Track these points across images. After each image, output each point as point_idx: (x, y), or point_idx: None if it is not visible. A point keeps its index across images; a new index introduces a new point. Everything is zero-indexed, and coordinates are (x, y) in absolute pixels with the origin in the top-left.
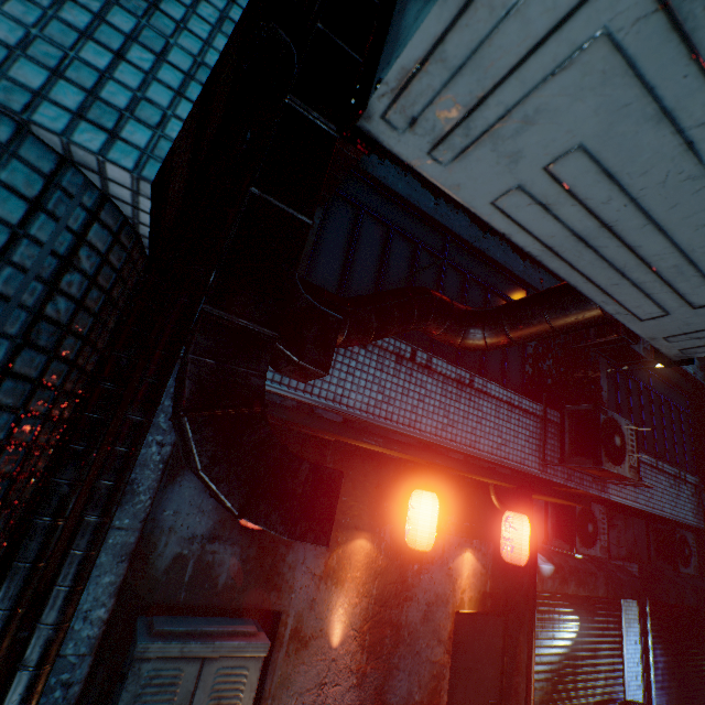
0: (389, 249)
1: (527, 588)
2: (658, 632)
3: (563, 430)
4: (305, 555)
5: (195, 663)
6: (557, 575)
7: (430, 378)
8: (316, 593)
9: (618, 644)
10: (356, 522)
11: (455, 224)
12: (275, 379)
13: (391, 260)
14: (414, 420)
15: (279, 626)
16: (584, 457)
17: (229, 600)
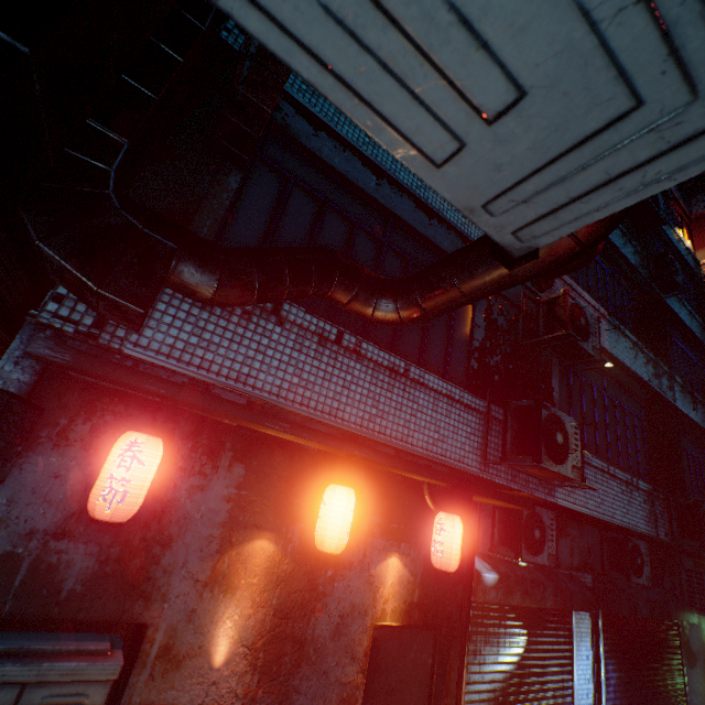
0: (320, 225)
1: (461, 598)
2: (611, 646)
3: (505, 426)
4: (187, 557)
5: (10, 691)
6: (502, 585)
7: (358, 364)
8: (198, 602)
9: (568, 660)
10: (257, 520)
11: (398, 207)
12: (163, 351)
13: (323, 237)
14: (336, 408)
15: (143, 642)
16: (525, 455)
17: (76, 611)
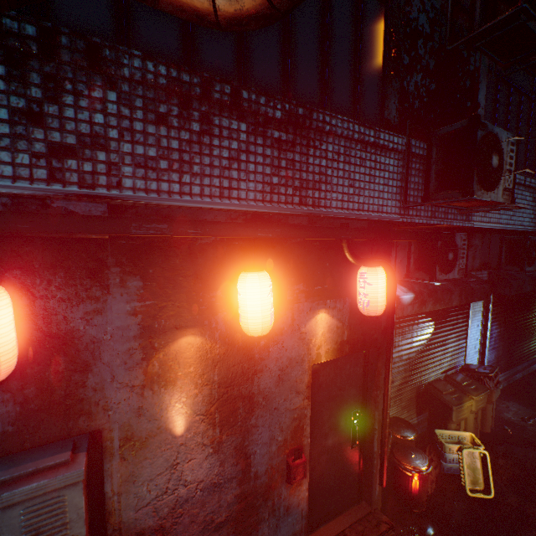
0: None
1: (385, 326)
2: (496, 315)
3: (429, 162)
4: (113, 373)
5: None
6: (417, 301)
7: (243, 123)
8: (142, 401)
9: (464, 332)
10: (175, 322)
11: None
12: None
13: None
14: (228, 187)
15: (103, 442)
16: (451, 190)
17: (20, 444)
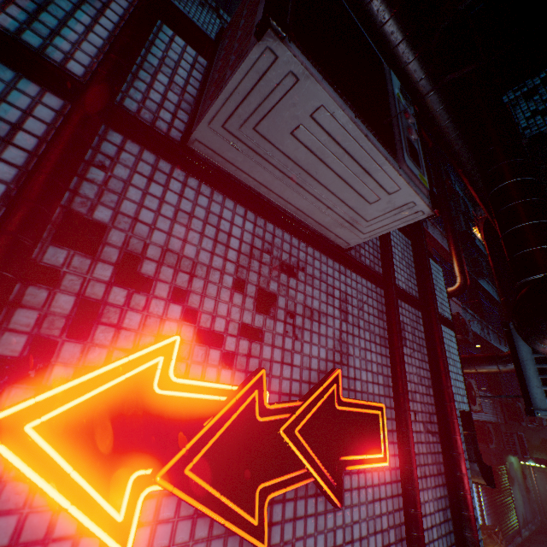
0: None
1: None
2: None
3: None
4: None
5: None
6: None
7: None
8: None
9: None
10: None
11: None
12: None
13: None
14: None
15: None
16: None
17: None
